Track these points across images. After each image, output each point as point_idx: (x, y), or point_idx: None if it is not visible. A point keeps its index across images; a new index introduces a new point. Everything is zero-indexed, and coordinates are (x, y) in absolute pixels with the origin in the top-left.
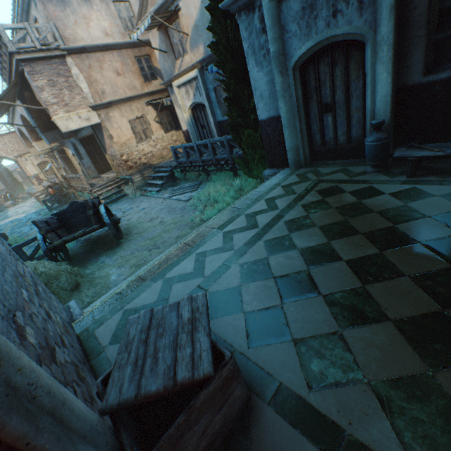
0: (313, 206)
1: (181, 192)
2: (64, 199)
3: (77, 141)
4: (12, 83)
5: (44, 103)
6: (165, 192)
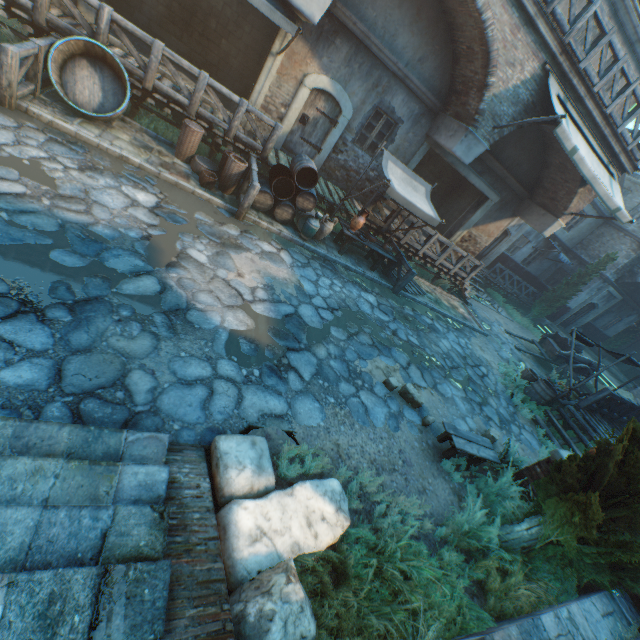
0: (585, 351)
1: (500, 309)
2: (340, 239)
3: (424, 145)
4: (617, 187)
5: (578, 208)
6: (484, 301)
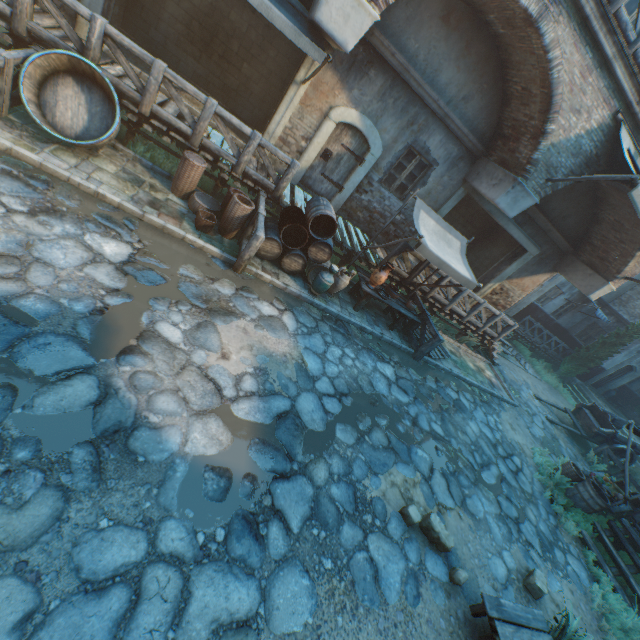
0: None
1: (527, 366)
2: (357, 292)
3: (460, 191)
4: None
5: (633, 273)
6: (510, 356)
